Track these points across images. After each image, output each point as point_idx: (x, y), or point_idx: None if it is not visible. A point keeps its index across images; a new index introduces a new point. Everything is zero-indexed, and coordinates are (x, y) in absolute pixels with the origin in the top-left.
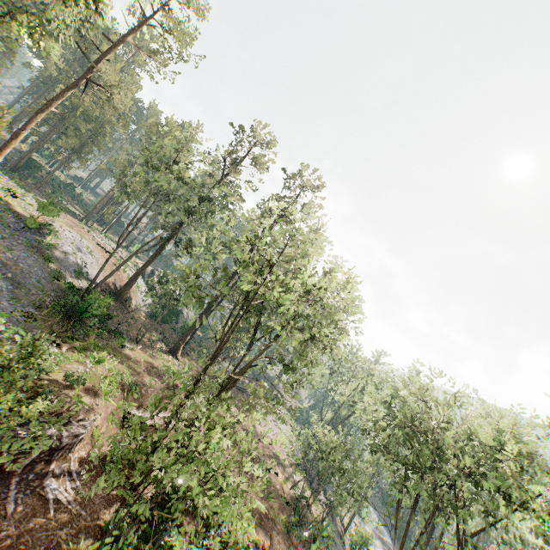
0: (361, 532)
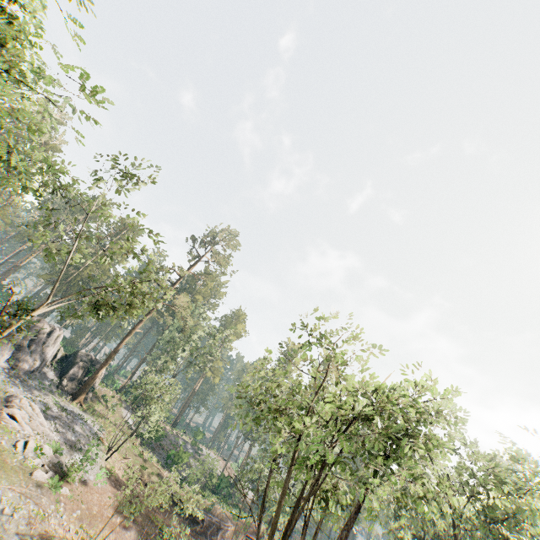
0: None
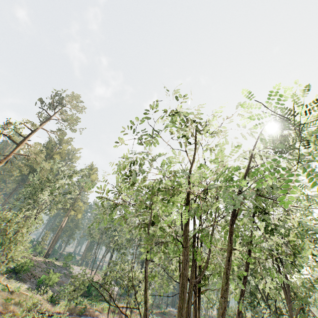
0: None
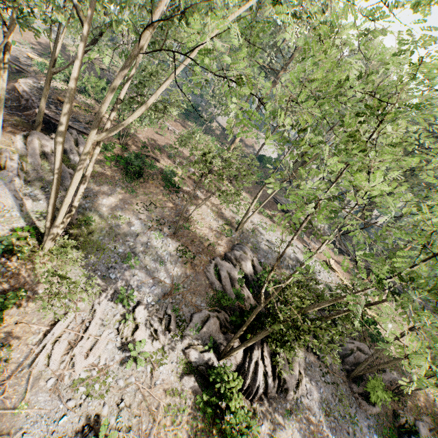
0: (240, 404)
